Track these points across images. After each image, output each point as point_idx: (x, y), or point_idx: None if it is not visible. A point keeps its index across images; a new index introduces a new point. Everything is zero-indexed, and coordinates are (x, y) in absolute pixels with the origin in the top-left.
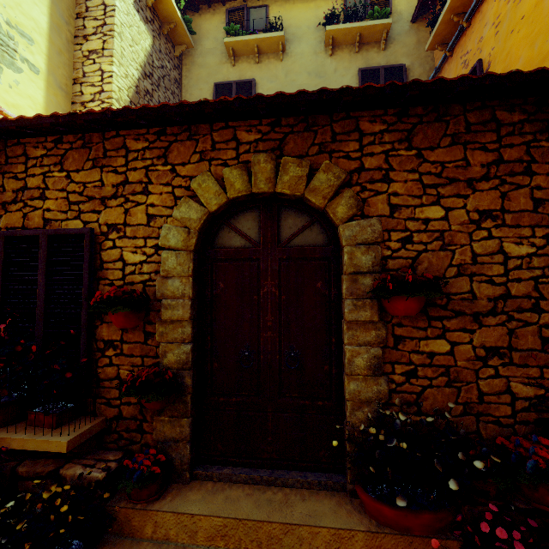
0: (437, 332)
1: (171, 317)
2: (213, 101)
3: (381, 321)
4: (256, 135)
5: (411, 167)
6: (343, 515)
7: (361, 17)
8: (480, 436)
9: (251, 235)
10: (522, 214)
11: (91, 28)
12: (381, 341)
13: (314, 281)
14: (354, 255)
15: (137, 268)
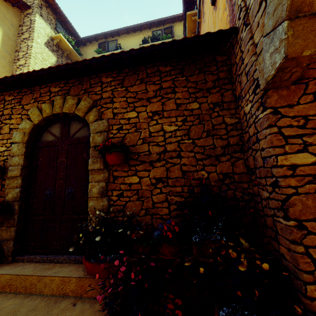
0: (133, 172)
1: (11, 175)
2: (24, 73)
3: (106, 169)
4: (58, 89)
5: (123, 95)
6: (73, 272)
7: (158, 40)
8: (153, 226)
9: (57, 134)
10: (172, 111)
11: (21, 55)
12: (105, 179)
13: (82, 154)
14: (94, 137)
15: (2, 153)
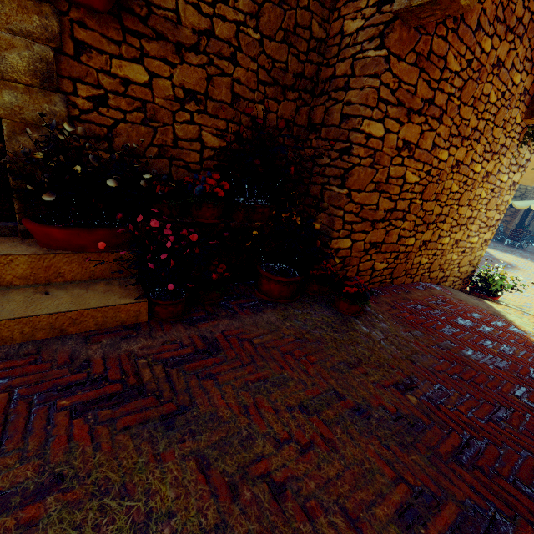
0: (135, 53)
1: None
2: None
3: (49, 4)
4: None
5: None
6: (3, 248)
7: None
8: (172, 179)
9: None
10: None
11: None
12: (51, 38)
13: None
14: None
15: None
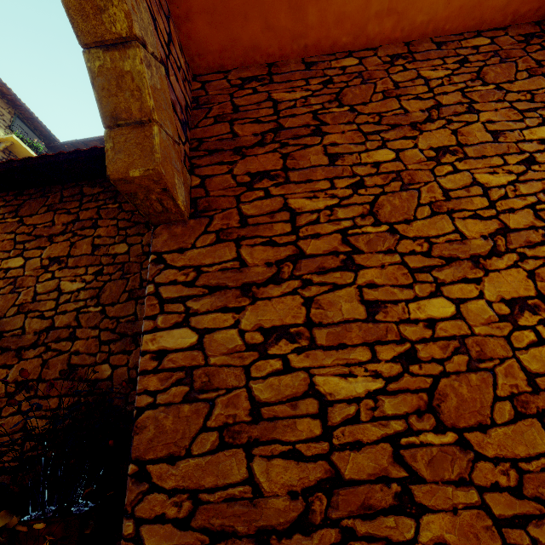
0: None
1: None
2: None
3: None
4: None
5: (11, 230)
6: None
7: None
8: None
9: None
10: (83, 257)
11: None
12: None
13: None
14: None
15: None
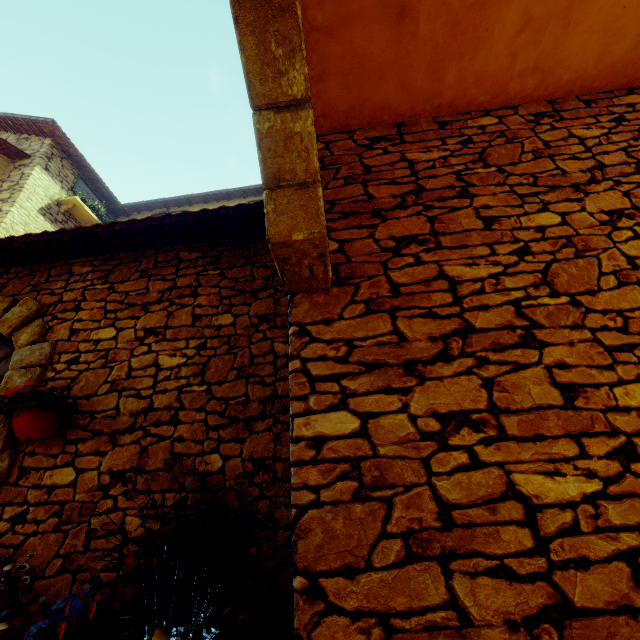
0: (68, 458)
1: None
2: None
3: (11, 450)
4: None
5: (101, 297)
6: None
7: None
8: None
9: None
10: (182, 328)
11: None
12: None
13: None
14: (12, 378)
15: None
